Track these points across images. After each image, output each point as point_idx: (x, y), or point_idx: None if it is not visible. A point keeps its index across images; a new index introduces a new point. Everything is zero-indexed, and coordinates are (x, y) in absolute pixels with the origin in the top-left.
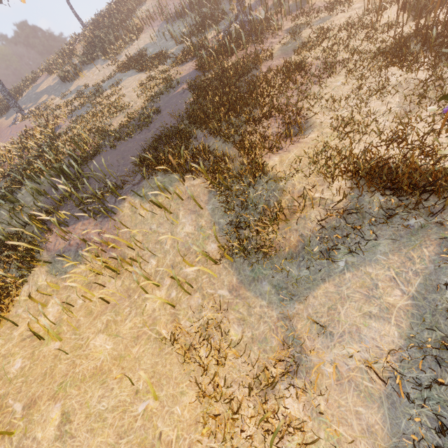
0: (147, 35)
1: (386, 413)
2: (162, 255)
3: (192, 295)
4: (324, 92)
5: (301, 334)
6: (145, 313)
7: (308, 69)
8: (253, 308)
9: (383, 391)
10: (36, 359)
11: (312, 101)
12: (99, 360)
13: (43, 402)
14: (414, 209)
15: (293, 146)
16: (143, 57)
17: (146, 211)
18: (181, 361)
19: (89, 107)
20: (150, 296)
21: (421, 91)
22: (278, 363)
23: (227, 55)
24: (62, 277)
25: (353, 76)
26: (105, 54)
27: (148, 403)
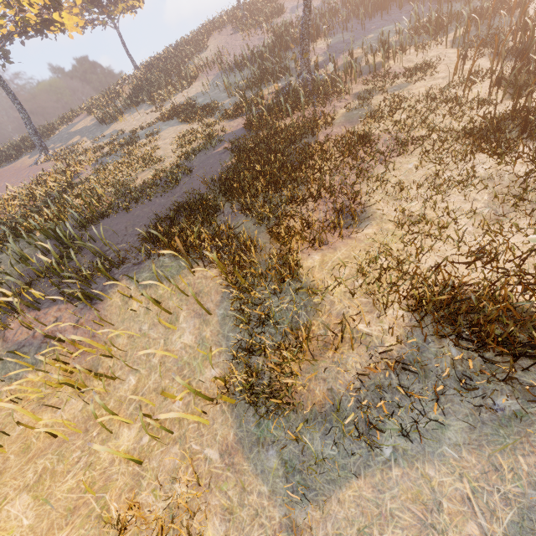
0: (200, 83)
1: None
2: (145, 371)
3: (169, 447)
4: (391, 174)
5: None
6: (99, 466)
7: (374, 143)
8: (248, 493)
9: None
10: None
11: (374, 185)
12: None
13: None
14: (505, 383)
15: (342, 242)
16: (191, 106)
17: (140, 303)
18: None
19: (118, 156)
20: (101, 449)
21: (518, 189)
22: None
23: (281, 115)
24: (1, 390)
25: (430, 159)
26: (152, 99)
27: None
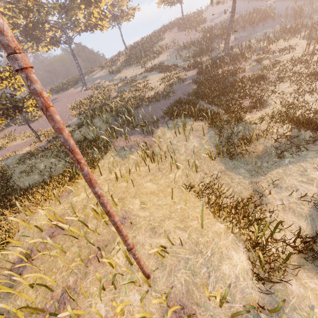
0: (164, 55)
1: (309, 222)
2: (178, 155)
3: (197, 173)
4: (277, 90)
5: (263, 189)
6: (171, 178)
7: (267, 79)
8: (234, 179)
9: (308, 213)
10: (116, 187)
11: (269, 93)
12: (151, 190)
13: (129, 198)
14: None
15: (258, 112)
16: (162, 66)
17: (171, 134)
18: (194, 196)
19: (129, 87)
20: (180, 165)
21: None
22: (249, 202)
23: (216, 69)
24: (129, 155)
25: (295, 84)
26: (137, 63)
27: (181, 206)
